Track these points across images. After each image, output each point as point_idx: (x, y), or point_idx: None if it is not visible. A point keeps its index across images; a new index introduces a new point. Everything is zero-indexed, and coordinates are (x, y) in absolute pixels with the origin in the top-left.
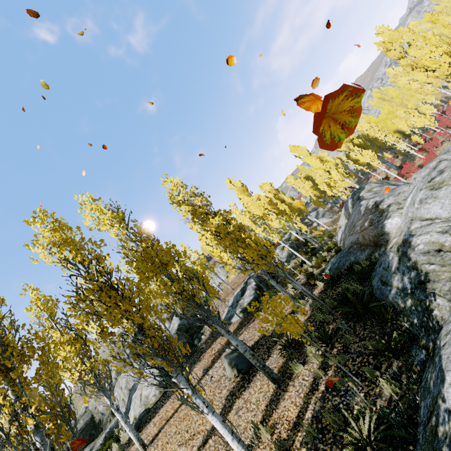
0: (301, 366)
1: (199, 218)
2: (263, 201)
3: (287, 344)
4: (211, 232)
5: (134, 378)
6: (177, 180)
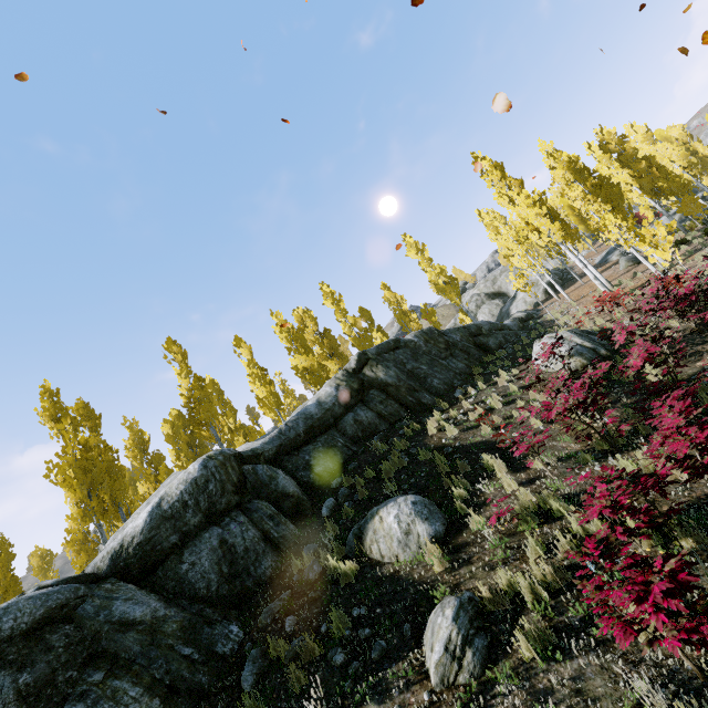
0: (686, 247)
1: (621, 164)
2: (671, 151)
3: (677, 245)
4: (631, 174)
5: (496, 308)
6: (613, 131)
